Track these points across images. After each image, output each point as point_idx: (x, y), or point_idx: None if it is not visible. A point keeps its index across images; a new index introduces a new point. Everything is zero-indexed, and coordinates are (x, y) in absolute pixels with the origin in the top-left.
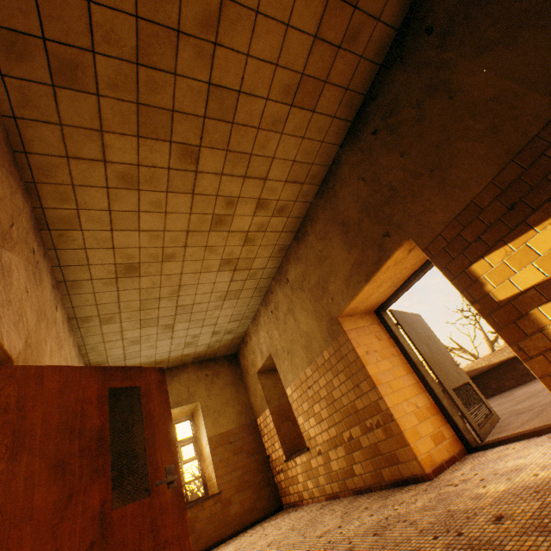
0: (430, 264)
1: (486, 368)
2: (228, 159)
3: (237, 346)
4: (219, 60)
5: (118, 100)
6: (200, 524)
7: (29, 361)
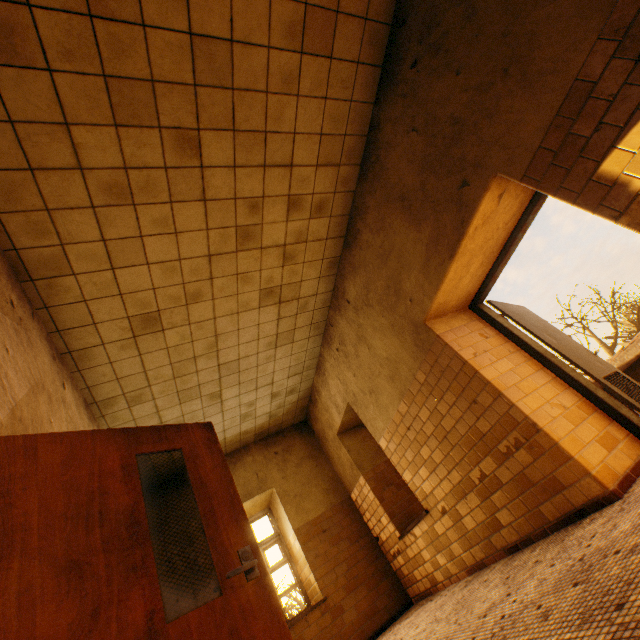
0: (529, 217)
1: (621, 370)
2: (238, 143)
3: (305, 410)
4: None
5: (78, 74)
6: None
7: None
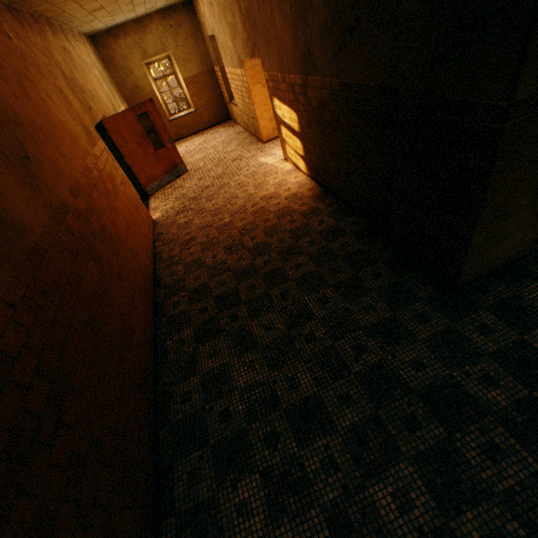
0: None
1: None
2: None
3: None
4: None
5: None
6: (188, 125)
7: (102, 106)
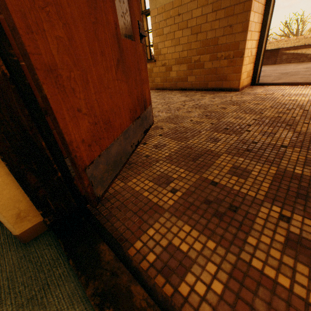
0: None
1: None
2: None
3: None
4: None
5: None
6: None
7: None
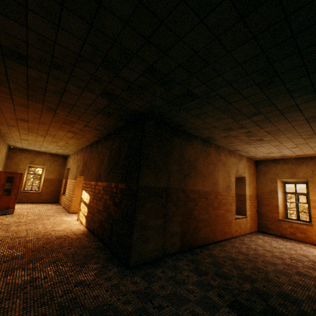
0: None
1: None
2: (54, 138)
3: (67, 155)
4: (49, 132)
5: (23, 129)
6: (31, 197)
7: None
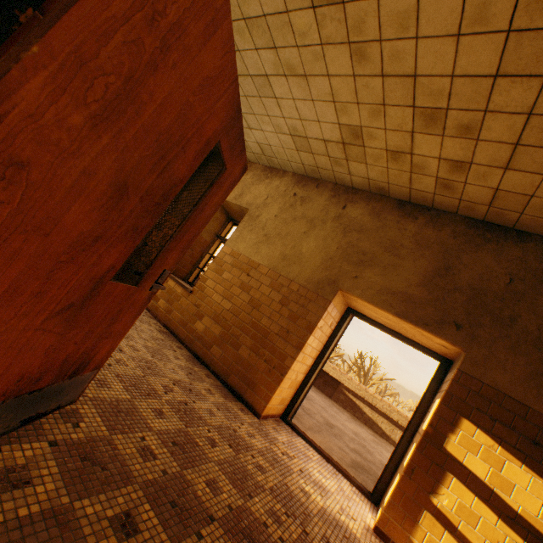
0: (420, 350)
1: None
2: None
3: None
4: None
5: None
6: None
7: None
